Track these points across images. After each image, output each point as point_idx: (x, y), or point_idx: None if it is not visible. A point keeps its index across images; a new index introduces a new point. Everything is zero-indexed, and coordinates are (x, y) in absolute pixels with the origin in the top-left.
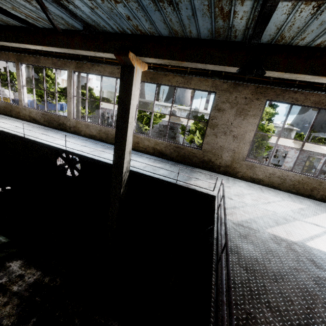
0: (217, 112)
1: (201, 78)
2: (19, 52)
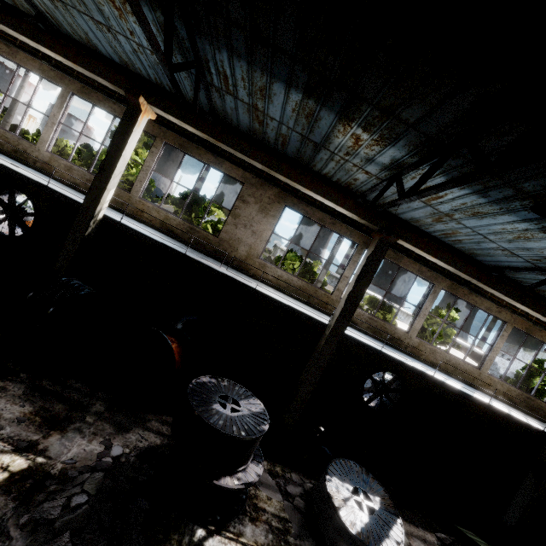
0: None
1: None
2: None
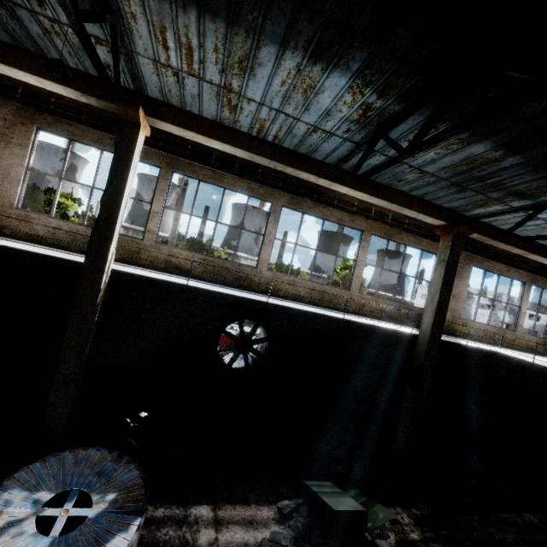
0: None
1: (429, 241)
2: (181, 156)
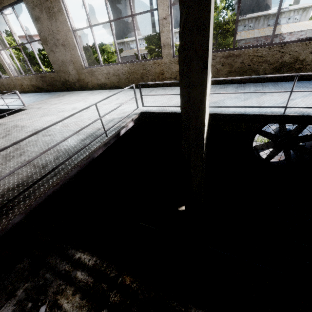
0: (37, 23)
1: None
2: None
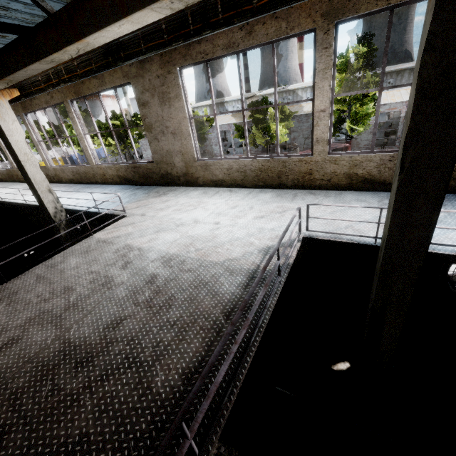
0: (144, 108)
1: (110, 71)
2: None
